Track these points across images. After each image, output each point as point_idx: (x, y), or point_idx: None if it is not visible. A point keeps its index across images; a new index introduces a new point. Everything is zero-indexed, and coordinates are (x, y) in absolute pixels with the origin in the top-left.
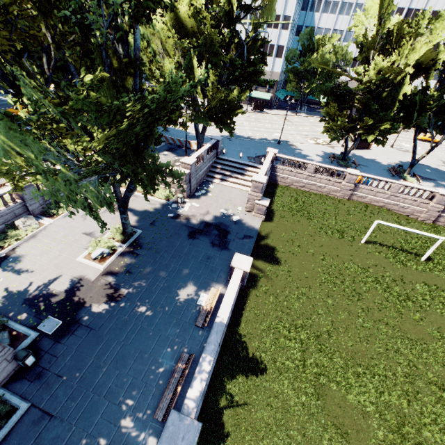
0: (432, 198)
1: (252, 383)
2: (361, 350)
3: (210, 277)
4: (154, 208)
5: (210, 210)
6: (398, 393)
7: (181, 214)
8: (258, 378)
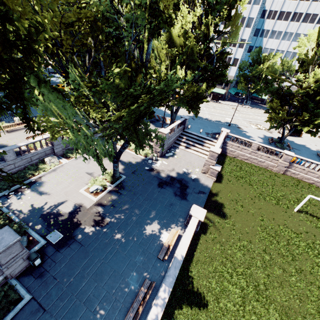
0: None
1: (198, 317)
2: (294, 306)
3: (171, 219)
4: (135, 161)
5: (175, 168)
6: None
7: (154, 168)
8: (204, 314)
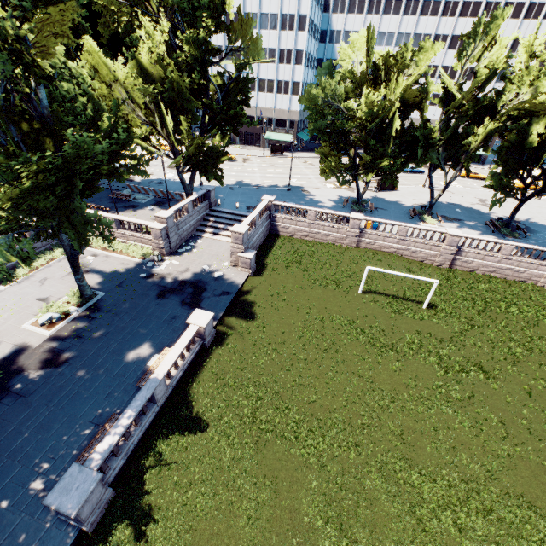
0: (444, 240)
1: (188, 442)
2: (325, 404)
3: (170, 337)
4: (125, 268)
5: (190, 267)
6: (350, 445)
7: (155, 273)
8: (196, 437)
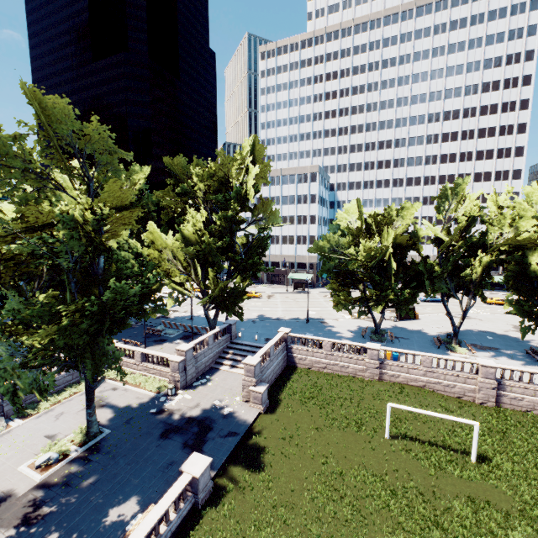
0: (477, 371)
1: None
2: None
3: (161, 489)
4: (138, 402)
5: (201, 402)
6: None
7: (165, 408)
8: None
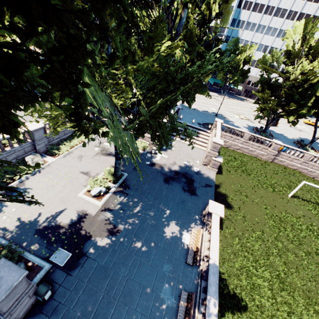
0: None
1: None
2: (311, 289)
3: (187, 218)
4: None
5: (176, 161)
6: None
7: (155, 162)
8: (243, 315)
